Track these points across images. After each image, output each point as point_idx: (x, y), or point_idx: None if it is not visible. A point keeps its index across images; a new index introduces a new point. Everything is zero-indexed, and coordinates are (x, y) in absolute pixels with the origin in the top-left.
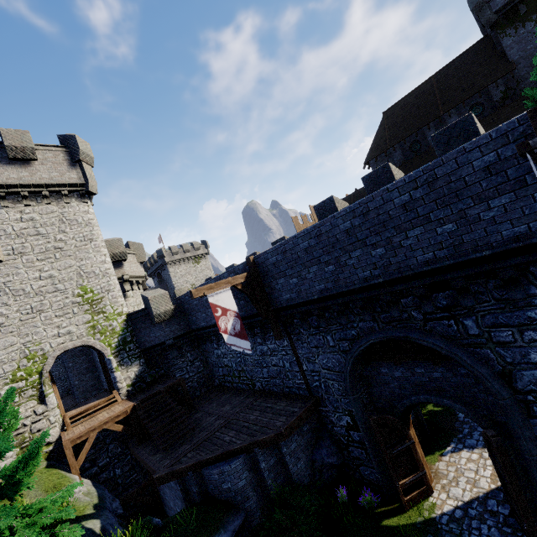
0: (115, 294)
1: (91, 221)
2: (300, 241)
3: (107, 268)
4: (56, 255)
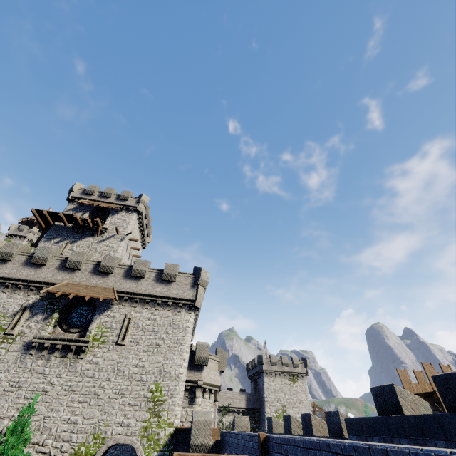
0: (175, 401)
1: (187, 328)
2: (299, 453)
3: (181, 372)
4: (154, 350)
